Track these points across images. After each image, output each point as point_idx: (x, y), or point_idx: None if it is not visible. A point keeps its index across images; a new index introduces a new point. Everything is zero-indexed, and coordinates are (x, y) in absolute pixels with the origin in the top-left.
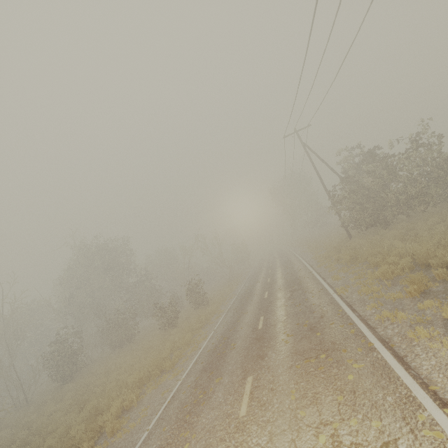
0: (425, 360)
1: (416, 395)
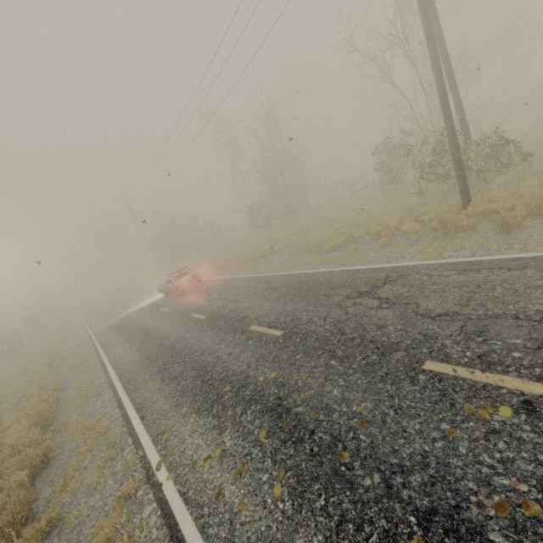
0: None
1: None
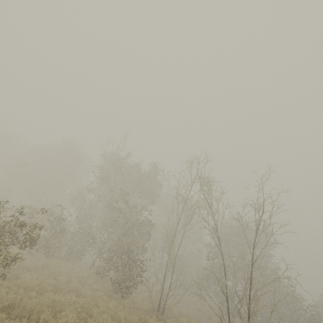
0: None
1: None
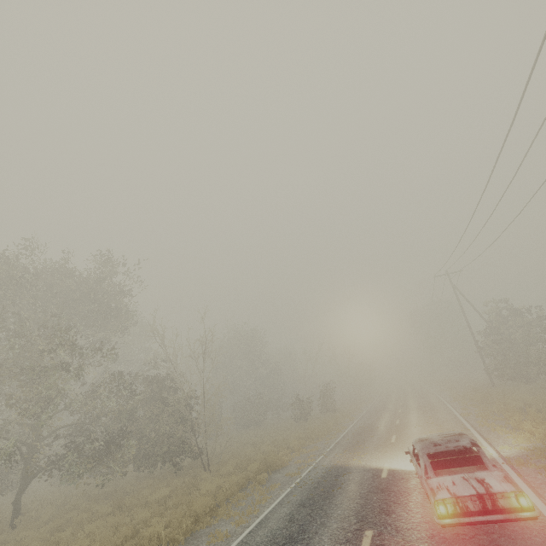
0: (492, 435)
1: (478, 438)
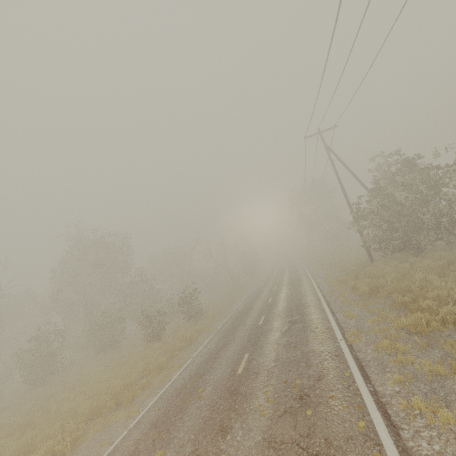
0: None
1: None
